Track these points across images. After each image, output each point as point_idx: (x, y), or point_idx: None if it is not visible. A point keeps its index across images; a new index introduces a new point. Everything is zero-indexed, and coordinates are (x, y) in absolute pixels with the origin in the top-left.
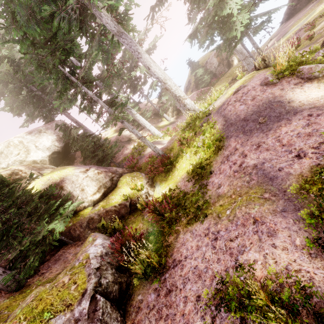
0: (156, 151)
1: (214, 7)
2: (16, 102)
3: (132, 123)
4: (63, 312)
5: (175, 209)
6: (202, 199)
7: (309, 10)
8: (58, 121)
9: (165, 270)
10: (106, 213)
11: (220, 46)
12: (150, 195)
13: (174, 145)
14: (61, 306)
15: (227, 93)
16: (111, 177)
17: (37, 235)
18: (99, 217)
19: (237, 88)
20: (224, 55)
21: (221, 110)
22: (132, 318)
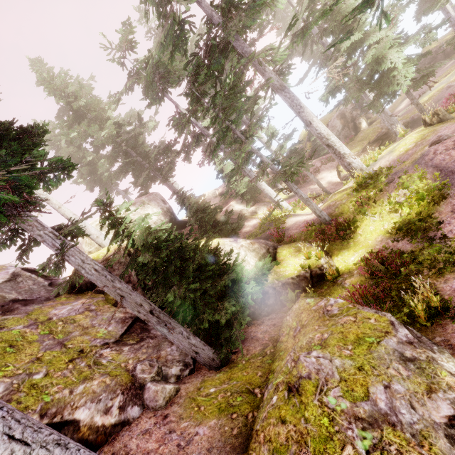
0: (322, 216)
1: (369, 63)
2: (92, 172)
3: (241, 197)
4: (386, 337)
5: (405, 265)
6: (449, 247)
7: (450, 67)
8: (157, 193)
9: (451, 312)
10: (283, 287)
11: (373, 102)
12: (332, 265)
13: (343, 209)
14: (379, 333)
15: (394, 151)
16: (266, 248)
17: (241, 297)
18: (276, 292)
19: (436, 138)
20: (348, 117)
21: (425, 160)
22: (450, 352)
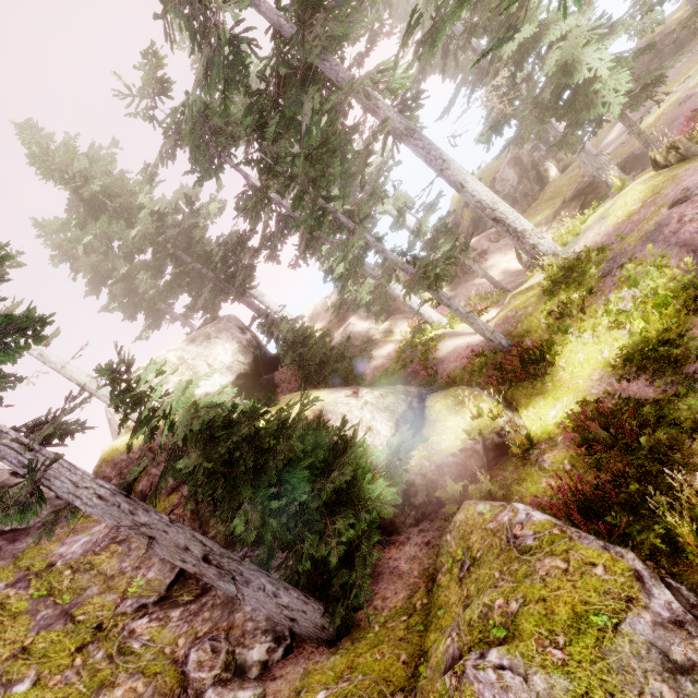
0: (496, 339)
1: (553, 73)
2: (130, 292)
3: (366, 308)
4: (629, 612)
5: (647, 430)
6: None
7: (687, 64)
8: (230, 317)
9: None
10: (438, 472)
11: (565, 137)
12: (519, 426)
13: (530, 324)
14: (614, 602)
15: (608, 216)
16: (407, 402)
17: (364, 511)
18: (427, 481)
19: (680, 193)
20: (526, 162)
21: (664, 235)
22: None
